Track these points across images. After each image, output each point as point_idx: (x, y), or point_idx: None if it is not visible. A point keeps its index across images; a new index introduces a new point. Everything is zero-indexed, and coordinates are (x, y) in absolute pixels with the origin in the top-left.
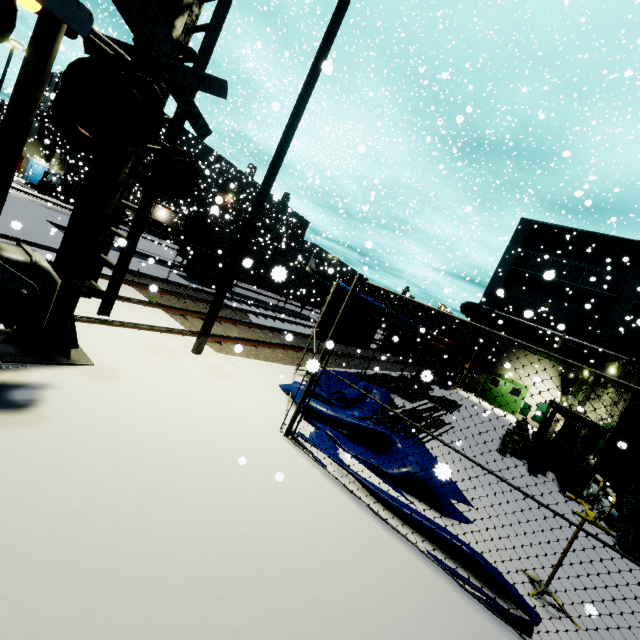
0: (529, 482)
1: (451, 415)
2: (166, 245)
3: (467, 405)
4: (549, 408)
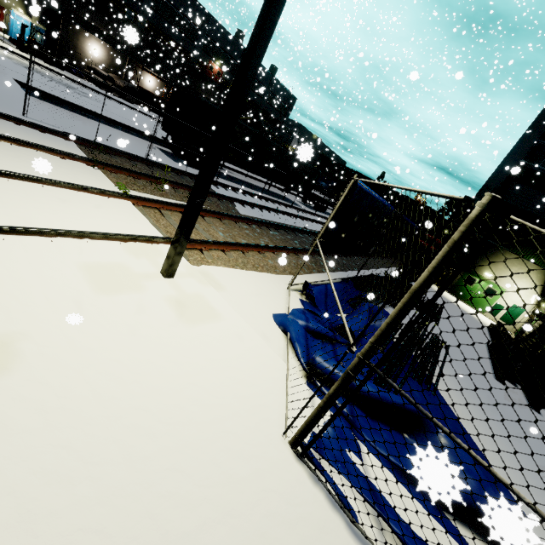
0: (539, 425)
1: (440, 326)
2: (154, 117)
3: (446, 306)
4: (533, 318)
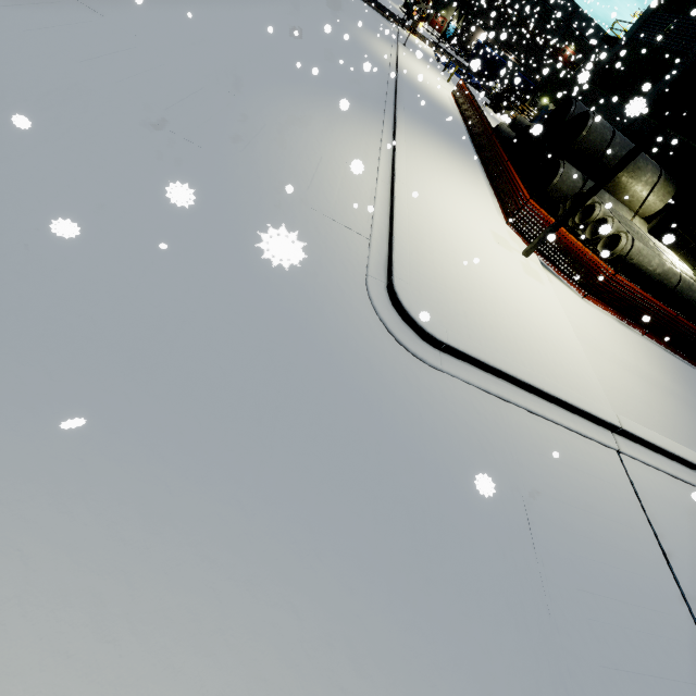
0: None
1: None
2: None
3: None
4: None
